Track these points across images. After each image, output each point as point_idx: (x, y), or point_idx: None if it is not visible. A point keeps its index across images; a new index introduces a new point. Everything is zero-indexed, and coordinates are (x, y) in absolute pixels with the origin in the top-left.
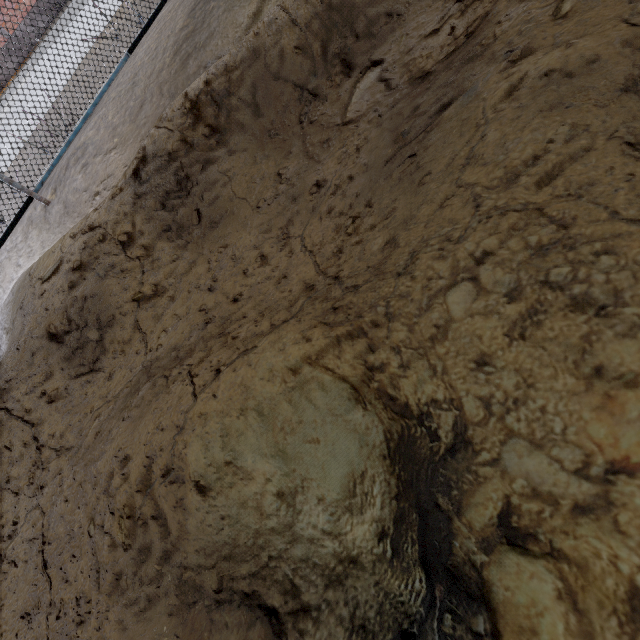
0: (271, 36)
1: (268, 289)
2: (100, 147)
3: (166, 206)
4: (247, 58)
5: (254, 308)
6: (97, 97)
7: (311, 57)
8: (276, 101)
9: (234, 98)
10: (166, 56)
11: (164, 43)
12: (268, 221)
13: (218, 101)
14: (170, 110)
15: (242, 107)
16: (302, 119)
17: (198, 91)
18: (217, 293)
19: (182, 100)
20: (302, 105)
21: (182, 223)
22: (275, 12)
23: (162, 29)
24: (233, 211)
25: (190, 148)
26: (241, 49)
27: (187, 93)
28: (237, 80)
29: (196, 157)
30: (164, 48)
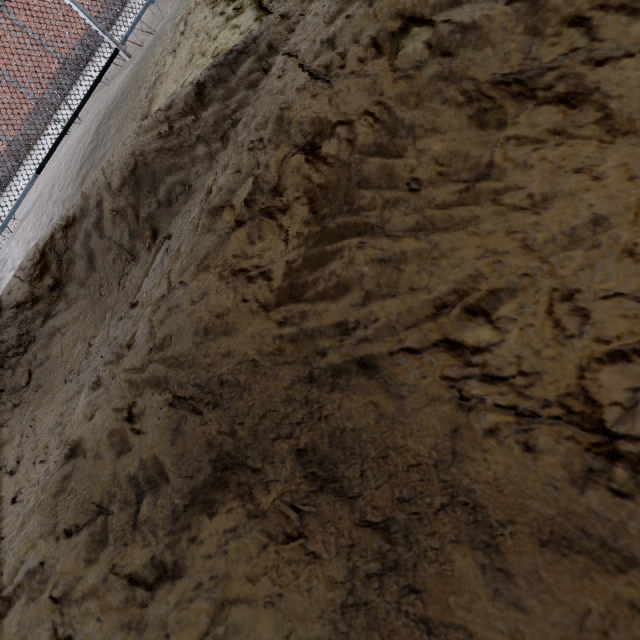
0: (93, 197)
1: (28, 501)
2: (15, 261)
3: (5, 363)
4: (77, 216)
5: (1, 531)
6: (5, 219)
7: (126, 219)
8: (104, 258)
9: (71, 252)
10: (75, 170)
11: (76, 156)
12: (65, 402)
13: (59, 254)
14: (26, 258)
15: (78, 261)
16: (121, 280)
17: (44, 243)
18: (12, 480)
19: (34, 249)
20: (123, 264)
21: (15, 383)
22: (97, 173)
23: (81, 139)
24: (54, 377)
25: (35, 300)
26: (73, 206)
27: (38, 243)
28: (72, 235)
29: (39, 310)
30: (75, 162)
